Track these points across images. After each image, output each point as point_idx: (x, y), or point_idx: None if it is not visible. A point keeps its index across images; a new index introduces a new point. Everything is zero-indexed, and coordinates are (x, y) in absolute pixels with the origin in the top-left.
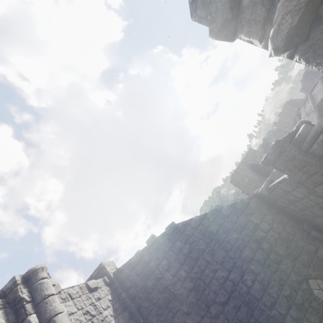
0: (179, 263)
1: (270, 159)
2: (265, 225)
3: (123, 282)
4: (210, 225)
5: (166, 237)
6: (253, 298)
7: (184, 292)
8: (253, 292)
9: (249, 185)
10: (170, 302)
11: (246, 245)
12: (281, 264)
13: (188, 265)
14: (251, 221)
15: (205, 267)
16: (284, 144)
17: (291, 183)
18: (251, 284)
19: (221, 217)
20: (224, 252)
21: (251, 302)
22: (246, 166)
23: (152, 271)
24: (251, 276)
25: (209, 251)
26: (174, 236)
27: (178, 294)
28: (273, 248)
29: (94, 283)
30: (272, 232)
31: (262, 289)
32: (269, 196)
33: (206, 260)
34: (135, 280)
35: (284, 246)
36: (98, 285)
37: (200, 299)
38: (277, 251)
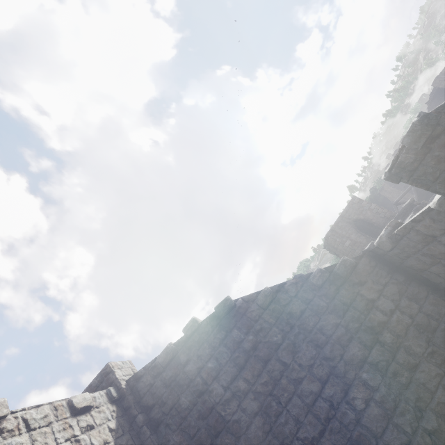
0: (236, 366)
1: (405, 162)
2: (386, 303)
3: (141, 398)
4: (289, 302)
5: (215, 323)
6: (368, 433)
7: (243, 418)
8: (366, 422)
9: (352, 251)
10: (218, 435)
11: (352, 336)
12: (419, 371)
13: (251, 370)
14: (360, 296)
15: (280, 374)
16: (440, 119)
17: (441, 219)
18: (363, 408)
19: (308, 289)
20: (314, 349)
21: (363, 441)
22: (347, 223)
23: (190, 380)
24: (362, 392)
25: (287, 346)
26: (229, 321)
27: (232, 422)
28: (402, 342)
29: (84, 399)
30: (399, 315)
31: (384, 417)
32: (394, 251)
33: (283, 361)
34: (160, 395)
35: (422, 338)
36: (92, 403)
37: (271, 431)
38: (409, 347)
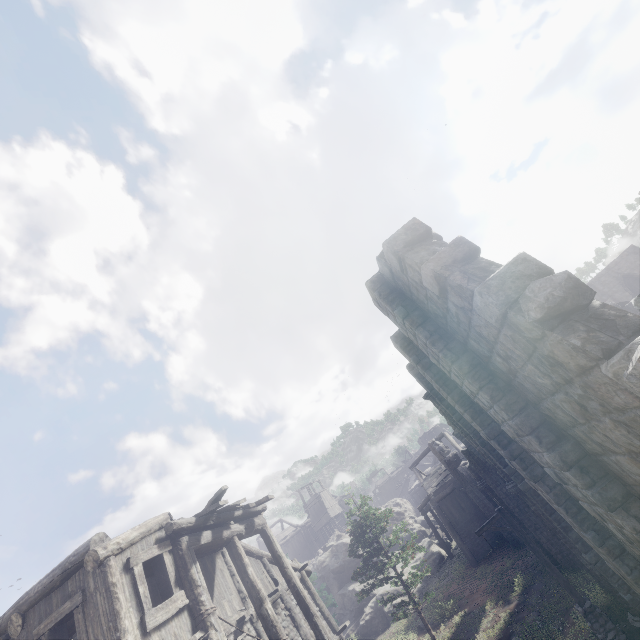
0: None
1: None
2: None
3: None
4: None
5: None
6: None
7: None
8: None
9: None
10: None
11: None
12: None
13: None
14: None
15: None
16: None
17: None
18: None
19: None
20: None
21: None
22: (613, 278)
23: None
24: None
25: None
26: None
27: None
28: None
29: None
30: None
31: None
32: None
33: None
34: None
35: None
36: None
37: None
38: None
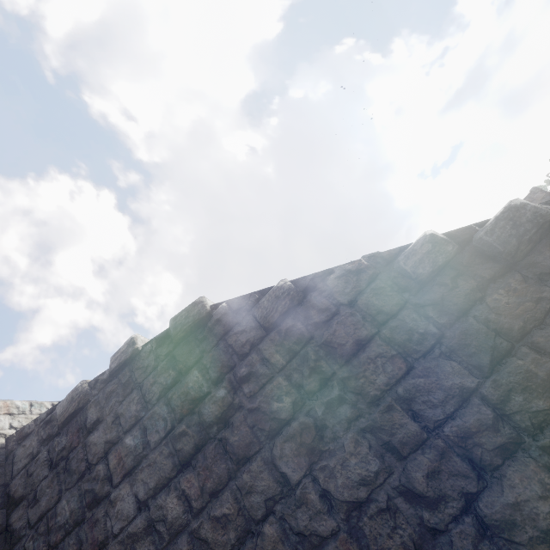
0: (173, 455)
1: None
2: None
3: (11, 478)
4: (331, 317)
5: (164, 351)
6: None
7: None
8: None
9: None
10: None
11: (519, 438)
12: None
13: (201, 474)
14: None
15: (264, 505)
16: None
17: None
18: None
19: (389, 287)
20: (378, 455)
21: None
22: None
23: (88, 464)
24: None
25: (301, 430)
26: (190, 350)
27: None
28: None
29: None
30: None
31: None
32: None
33: (279, 471)
34: (36, 481)
35: None
36: None
37: None
38: None
